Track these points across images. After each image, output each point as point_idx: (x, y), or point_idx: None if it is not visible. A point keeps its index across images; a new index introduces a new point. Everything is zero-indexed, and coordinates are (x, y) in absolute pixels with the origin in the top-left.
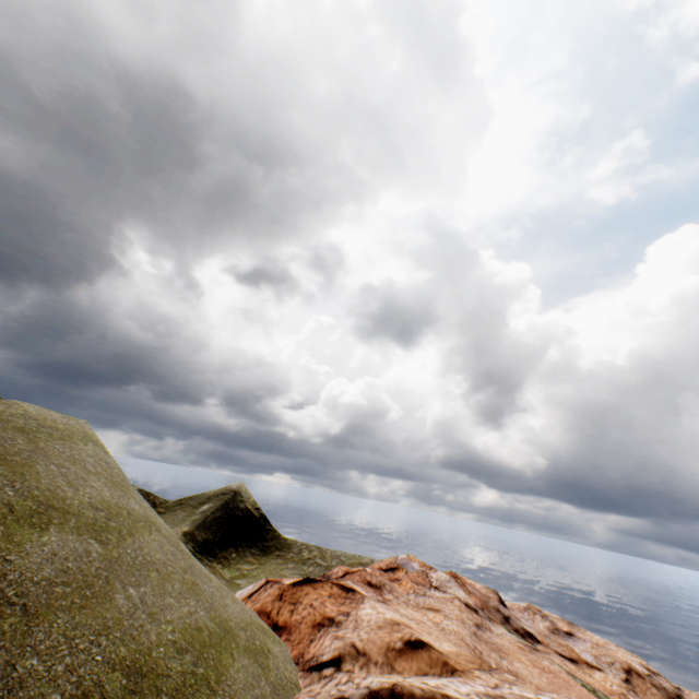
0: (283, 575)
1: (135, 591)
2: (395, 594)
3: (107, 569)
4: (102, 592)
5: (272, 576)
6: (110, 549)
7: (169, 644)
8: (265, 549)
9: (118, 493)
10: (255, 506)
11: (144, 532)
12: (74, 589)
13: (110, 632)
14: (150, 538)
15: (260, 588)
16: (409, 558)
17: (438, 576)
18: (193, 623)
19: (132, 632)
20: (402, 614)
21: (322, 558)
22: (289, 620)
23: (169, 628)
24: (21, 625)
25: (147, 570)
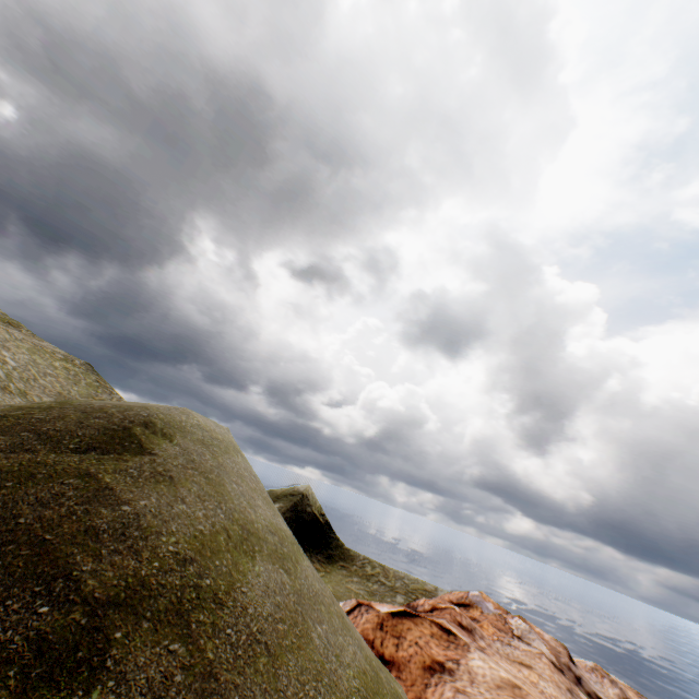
0: (349, 588)
1: (321, 629)
2: (487, 641)
3: (299, 603)
4: (304, 630)
5: (338, 587)
6: (293, 580)
7: (356, 692)
8: (330, 558)
9: (271, 511)
10: (320, 511)
11: (300, 557)
12: (288, 626)
13: (322, 678)
14: (305, 564)
15: (353, 609)
16: (482, 597)
17: (517, 623)
18: (359, 665)
19: (333, 678)
20: (505, 669)
21: (385, 577)
22: (396, 656)
23: (351, 673)
24: (269, 666)
25: (318, 603)
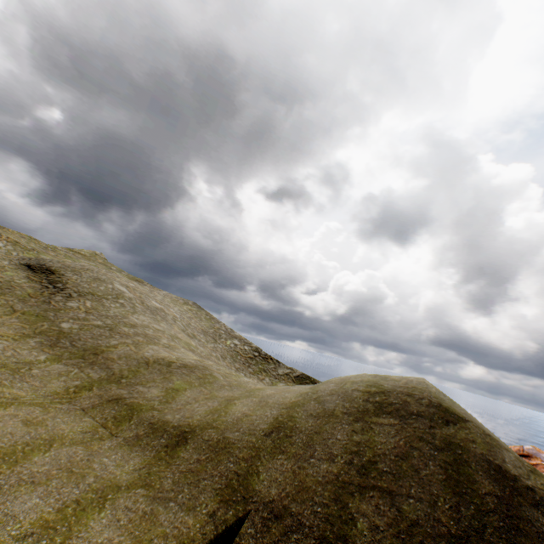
0: None
1: None
2: None
3: None
4: None
5: None
6: None
7: None
8: None
9: None
10: None
11: None
12: None
13: None
14: None
15: None
16: (536, 450)
17: None
18: None
19: None
20: None
21: None
22: None
23: None
24: None
25: None
